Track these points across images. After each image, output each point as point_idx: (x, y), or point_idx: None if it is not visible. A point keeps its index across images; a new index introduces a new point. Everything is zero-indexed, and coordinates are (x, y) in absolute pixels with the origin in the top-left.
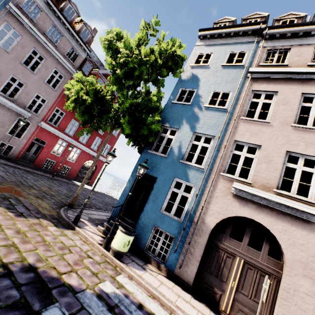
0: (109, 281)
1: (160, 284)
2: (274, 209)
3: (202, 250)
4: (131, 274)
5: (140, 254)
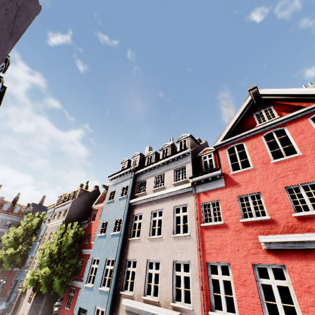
0: None
1: None
2: None
3: (16, 303)
4: None
5: None
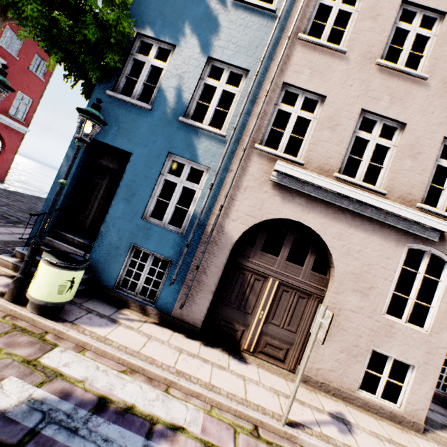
0: (16, 377)
1: (146, 341)
2: (331, 205)
3: (219, 275)
4: (81, 342)
5: (107, 295)
